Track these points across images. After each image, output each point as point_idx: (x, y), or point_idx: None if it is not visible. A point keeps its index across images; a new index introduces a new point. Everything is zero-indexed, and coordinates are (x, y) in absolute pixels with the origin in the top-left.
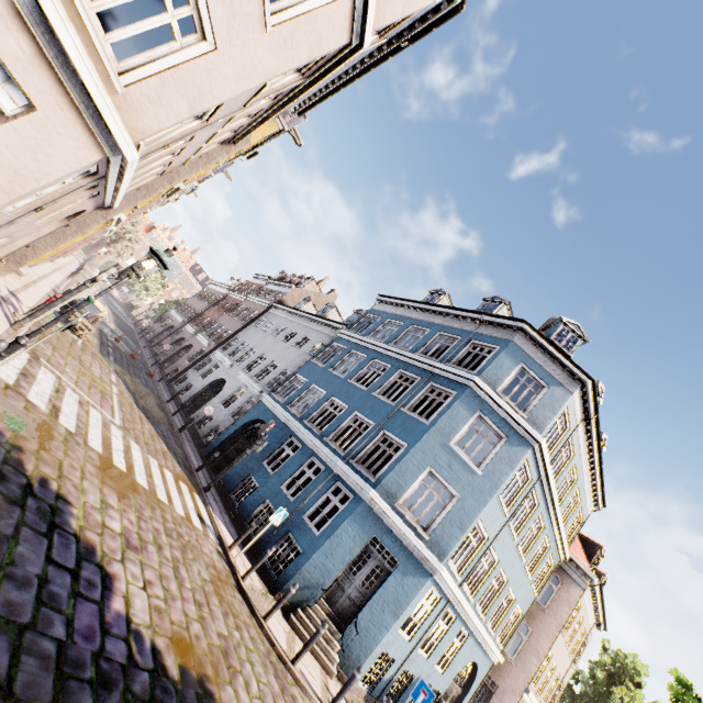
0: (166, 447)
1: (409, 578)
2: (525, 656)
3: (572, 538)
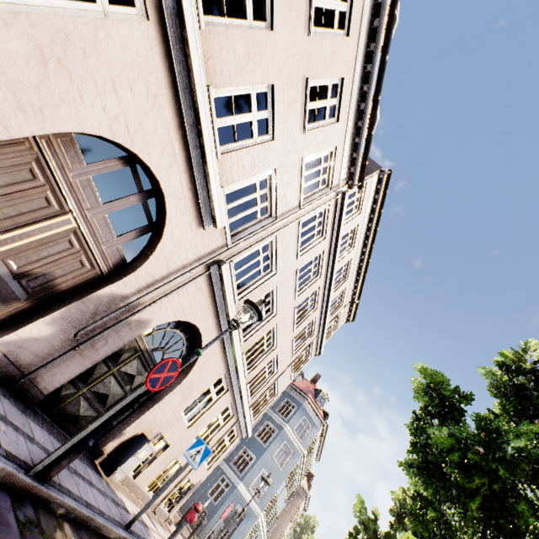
0: None
1: (249, 520)
2: (275, 534)
3: (304, 476)
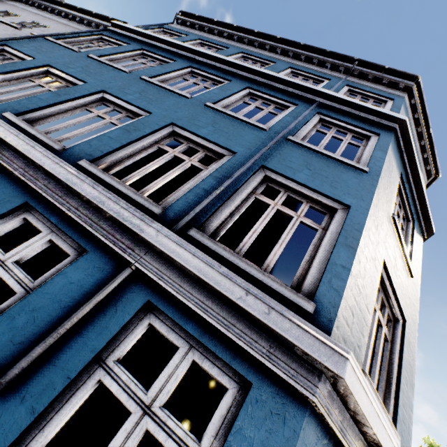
0: None
1: None
2: None
3: None
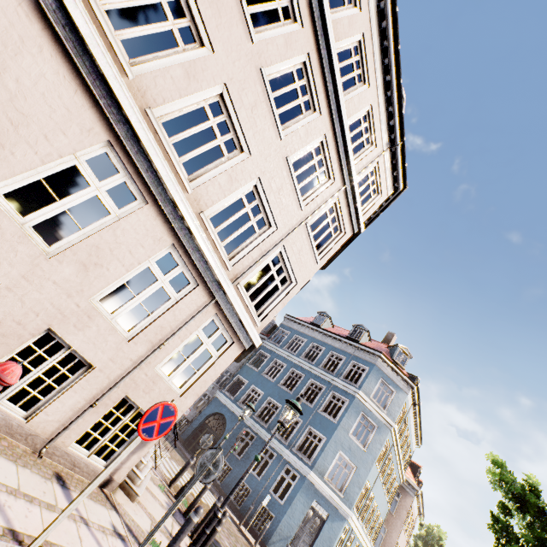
0: (178, 454)
1: (335, 523)
2: None
3: (406, 467)
